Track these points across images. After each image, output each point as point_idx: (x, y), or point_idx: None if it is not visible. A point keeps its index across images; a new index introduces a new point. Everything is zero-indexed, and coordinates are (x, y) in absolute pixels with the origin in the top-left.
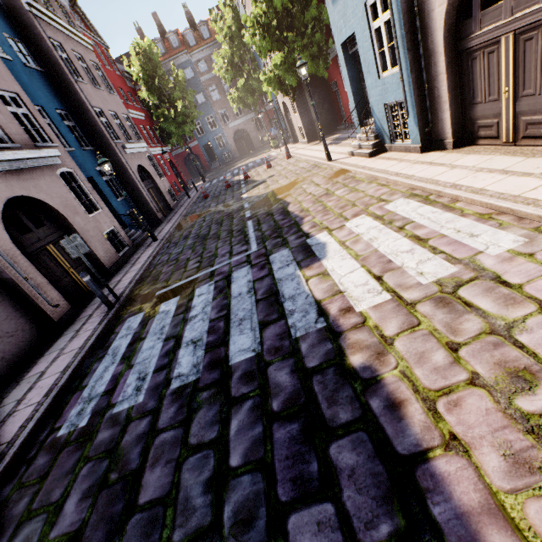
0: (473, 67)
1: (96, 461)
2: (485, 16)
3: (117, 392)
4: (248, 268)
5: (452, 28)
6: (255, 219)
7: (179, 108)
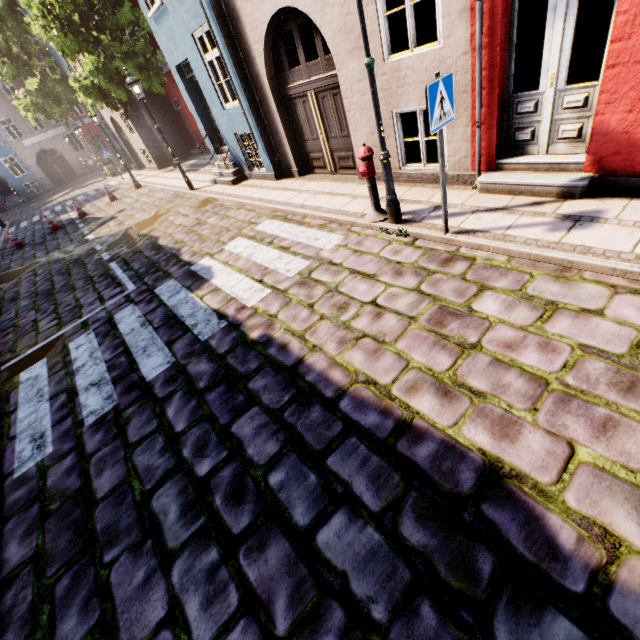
0: (296, 111)
1: (20, 514)
2: (294, 74)
3: (7, 464)
4: (132, 306)
5: (274, 77)
6: (119, 260)
7: None
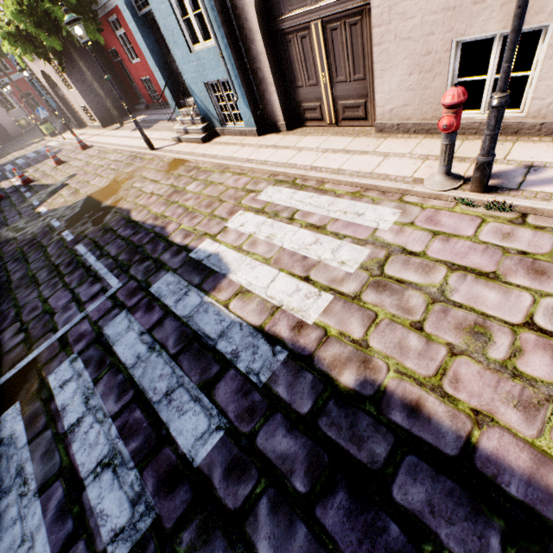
0: (290, 50)
1: None
2: None
3: None
4: (125, 314)
5: (262, 5)
6: (87, 242)
7: None
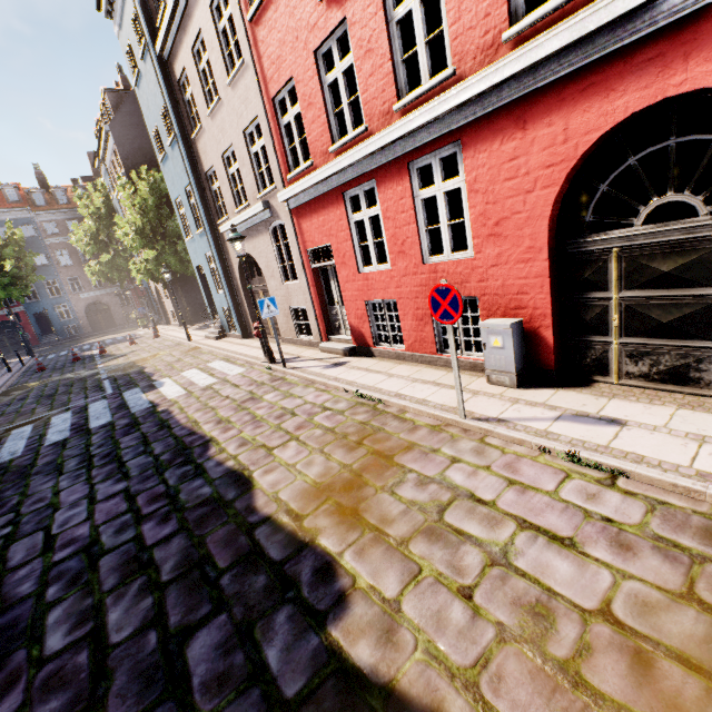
0: (256, 300)
1: None
2: (254, 281)
3: None
4: (104, 400)
5: (245, 281)
6: (112, 378)
7: (7, 267)
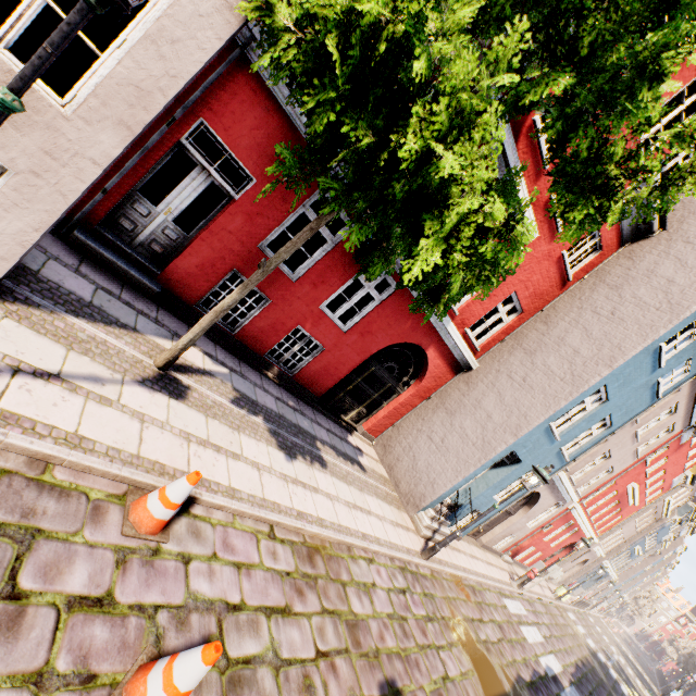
0: None
1: None
2: None
3: None
4: None
5: None
6: None
7: None
